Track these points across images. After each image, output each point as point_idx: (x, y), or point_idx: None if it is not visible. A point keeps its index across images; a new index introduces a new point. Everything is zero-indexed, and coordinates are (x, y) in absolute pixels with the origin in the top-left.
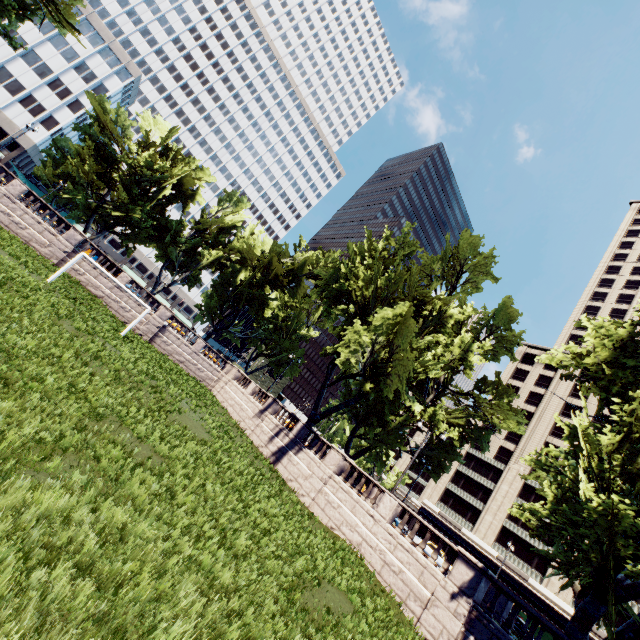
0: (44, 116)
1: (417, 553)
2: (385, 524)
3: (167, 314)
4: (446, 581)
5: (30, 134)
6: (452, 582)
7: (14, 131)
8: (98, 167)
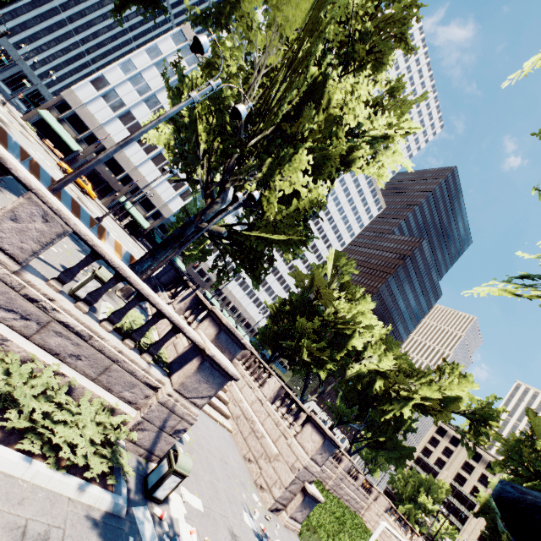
0: (183, 189)
1: None
2: None
3: (349, 465)
4: None
5: (170, 205)
6: None
7: (160, 204)
8: (314, 335)
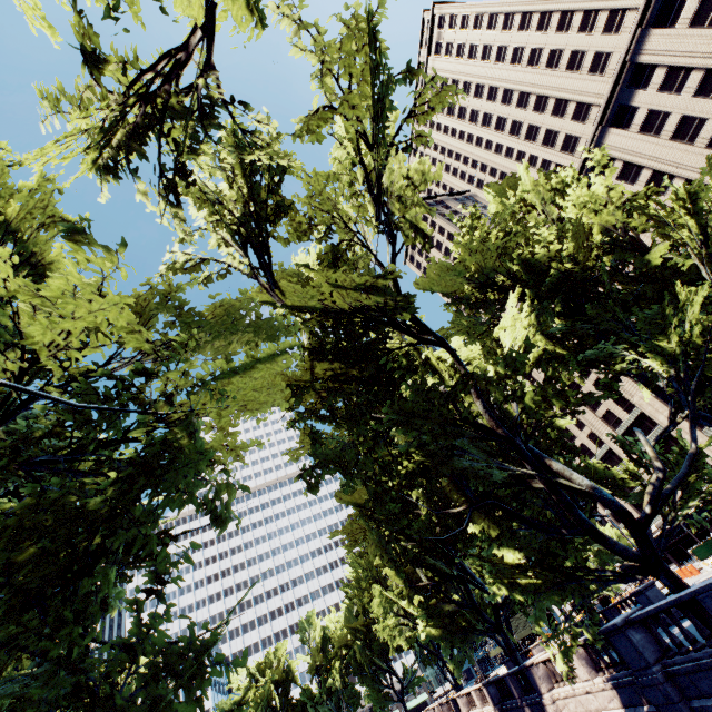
0: None
1: (490, 708)
2: (483, 710)
3: None
4: (492, 709)
5: None
6: (492, 707)
7: None
8: None
